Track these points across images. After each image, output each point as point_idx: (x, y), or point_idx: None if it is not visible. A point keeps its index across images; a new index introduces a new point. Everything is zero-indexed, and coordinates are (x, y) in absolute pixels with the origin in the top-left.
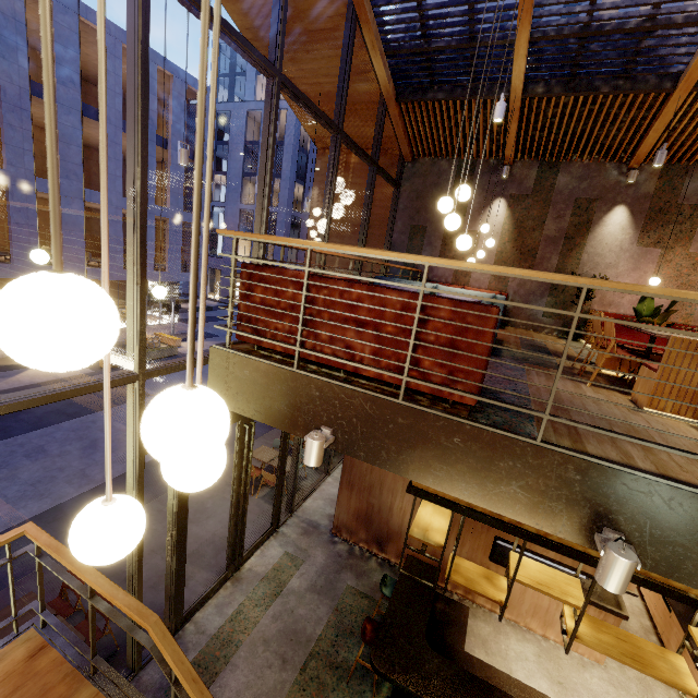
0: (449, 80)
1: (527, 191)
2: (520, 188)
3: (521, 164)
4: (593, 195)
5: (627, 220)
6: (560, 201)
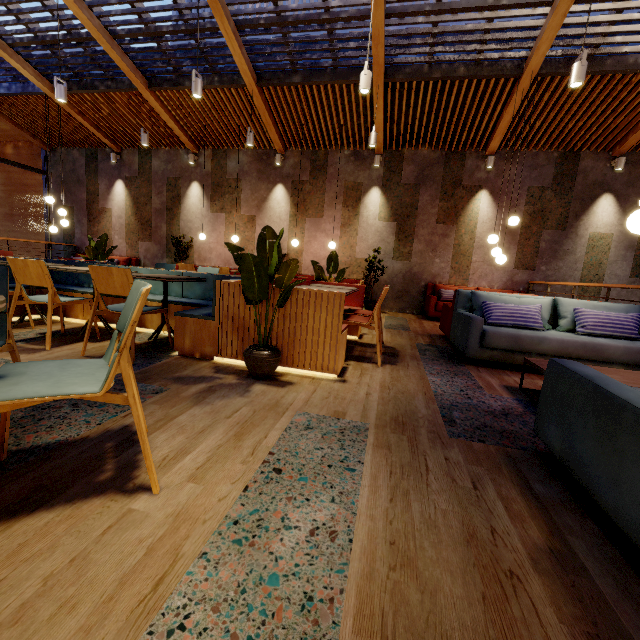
0: (0, 78)
1: (136, 173)
2: (131, 171)
3: (127, 151)
4: (177, 175)
5: (201, 193)
6: (158, 180)
